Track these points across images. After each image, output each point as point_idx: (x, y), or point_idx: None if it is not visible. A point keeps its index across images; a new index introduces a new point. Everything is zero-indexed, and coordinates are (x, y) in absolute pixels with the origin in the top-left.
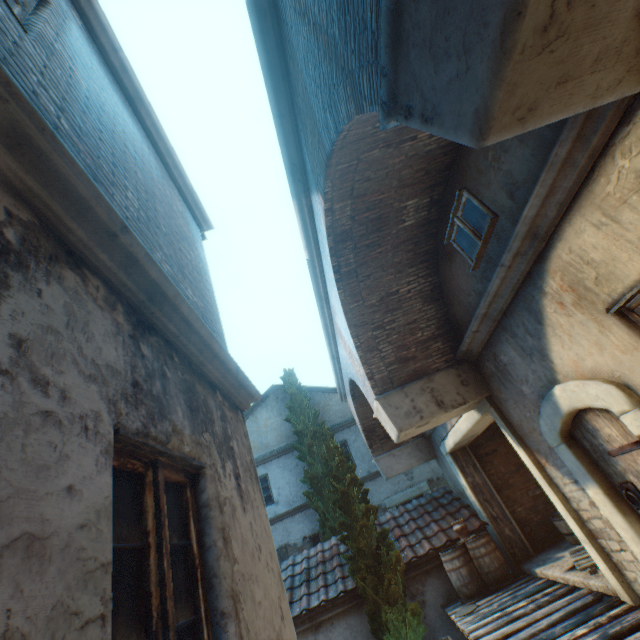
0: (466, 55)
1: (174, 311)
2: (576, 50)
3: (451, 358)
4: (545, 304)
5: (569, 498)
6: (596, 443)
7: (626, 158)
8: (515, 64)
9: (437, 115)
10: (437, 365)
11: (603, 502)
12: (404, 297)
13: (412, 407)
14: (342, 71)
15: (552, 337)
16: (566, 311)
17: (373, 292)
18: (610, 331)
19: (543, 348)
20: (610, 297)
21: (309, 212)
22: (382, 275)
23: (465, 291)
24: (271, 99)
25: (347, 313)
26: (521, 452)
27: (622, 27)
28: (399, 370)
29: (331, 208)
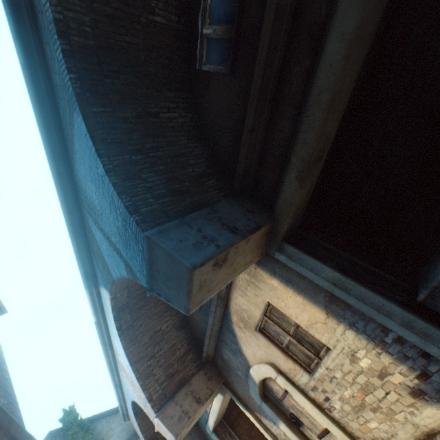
0: (178, 291)
1: (5, 435)
2: (210, 285)
3: (199, 362)
4: (234, 327)
5: (276, 435)
6: (274, 395)
7: (242, 273)
8: (194, 297)
9: (171, 300)
10: (192, 371)
11: (287, 430)
12: (165, 331)
13: (182, 411)
14: (125, 261)
15: (242, 343)
16: (243, 330)
17: (145, 334)
18: (260, 338)
19: (240, 349)
20: (255, 324)
21: (98, 294)
22: (150, 321)
23: (199, 320)
24: (74, 244)
25: (129, 354)
26: (248, 414)
27: (221, 276)
28: (169, 384)
29: (115, 296)
